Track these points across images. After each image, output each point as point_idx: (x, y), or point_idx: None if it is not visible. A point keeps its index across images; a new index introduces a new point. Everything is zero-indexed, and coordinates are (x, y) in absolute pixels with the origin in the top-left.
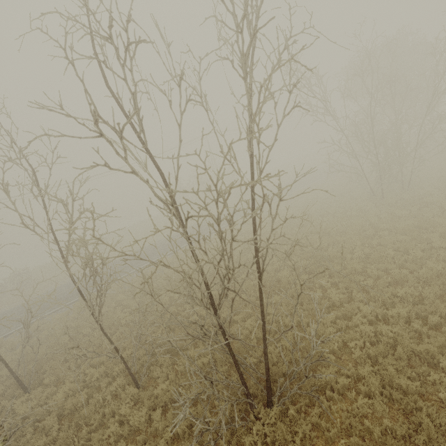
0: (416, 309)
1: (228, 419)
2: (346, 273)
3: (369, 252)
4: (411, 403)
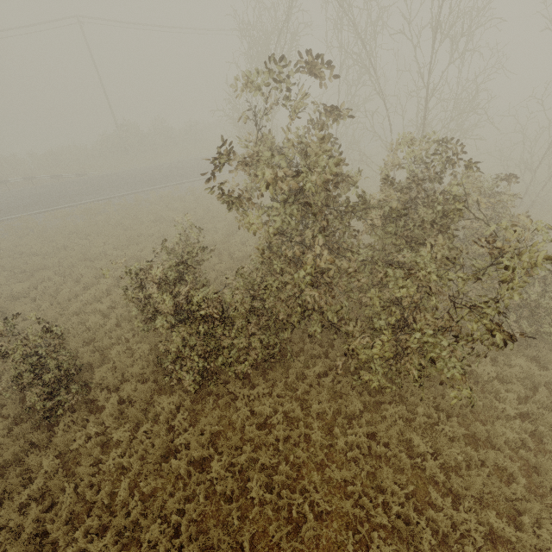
0: None
1: None
2: None
3: None
4: None
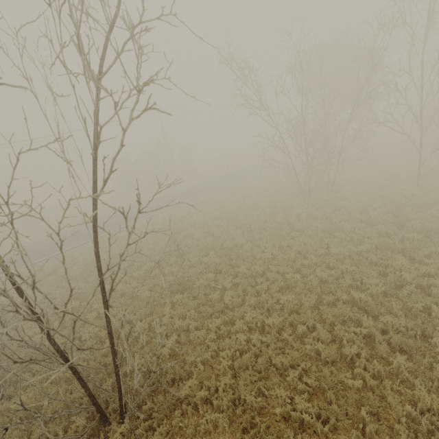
0: (291, 317)
1: (77, 438)
2: (250, 274)
3: (277, 253)
4: (246, 421)
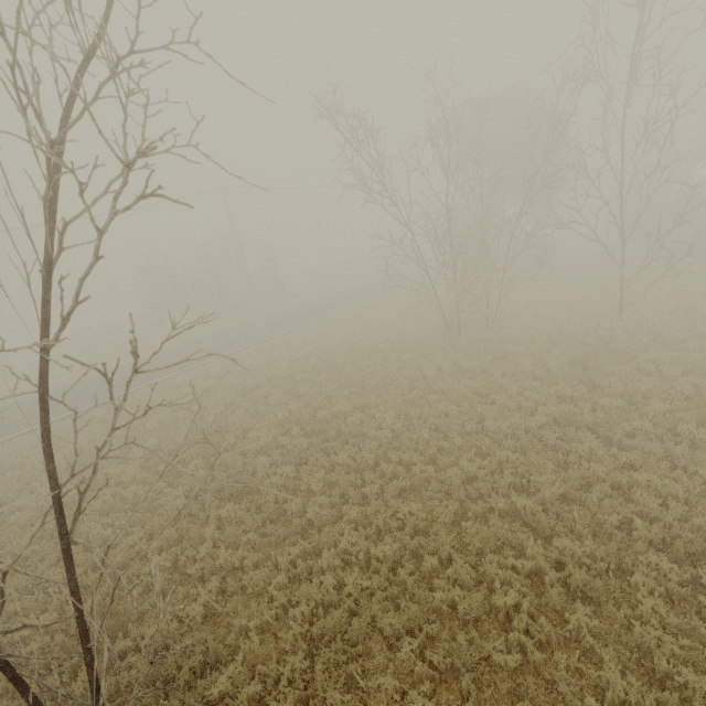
0: (415, 542)
1: None
2: (354, 466)
3: (401, 429)
4: None
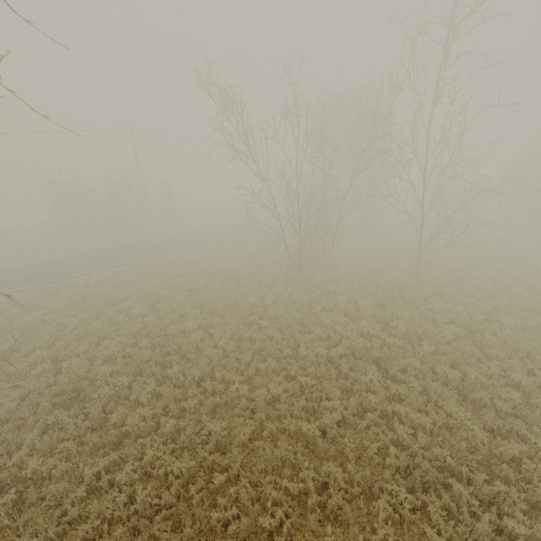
0: (211, 459)
1: None
2: (183, 380)
3: (232, 349)
4: None
